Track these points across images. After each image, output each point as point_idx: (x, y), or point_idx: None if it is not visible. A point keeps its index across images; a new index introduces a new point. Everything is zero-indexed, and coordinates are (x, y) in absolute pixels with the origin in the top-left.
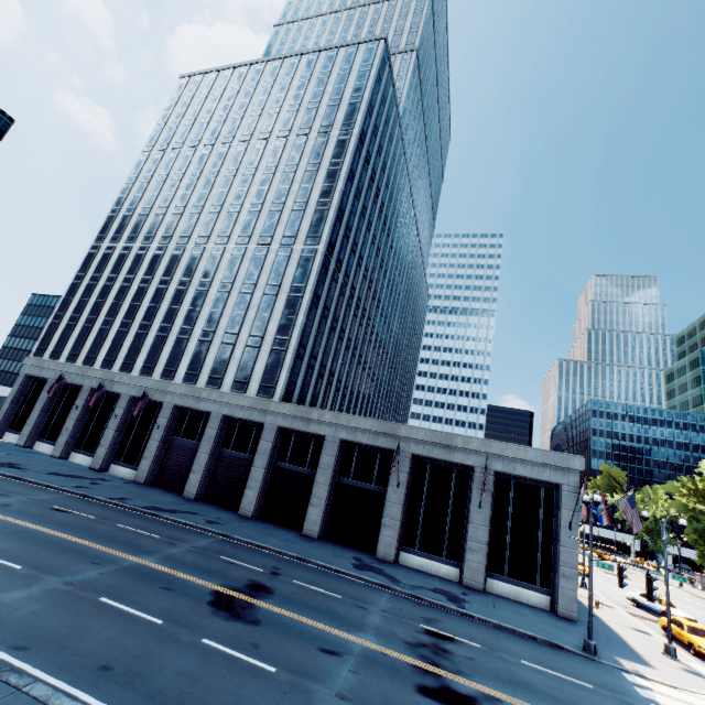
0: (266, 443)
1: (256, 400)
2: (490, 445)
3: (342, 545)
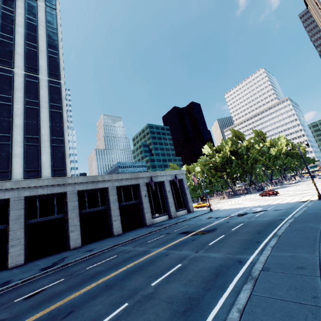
0: (73, 202)
1: (54, 179)
2: (166, 172)
3: (131, 230)
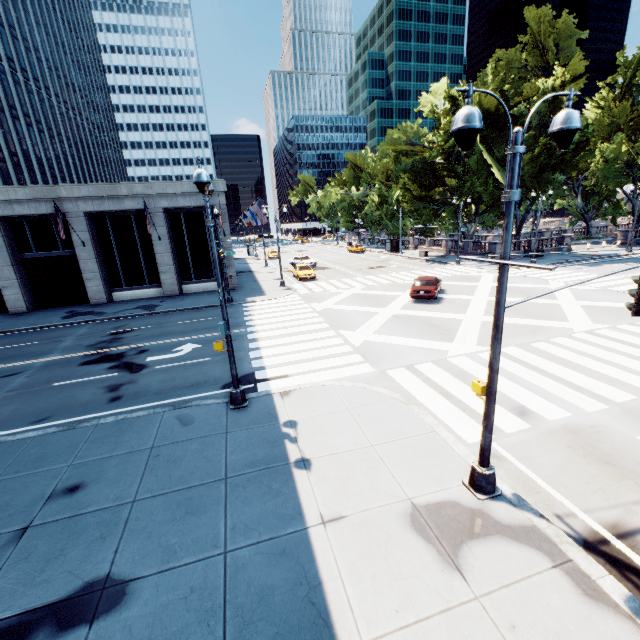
0: None
1: None
2: (152, 187)
3: (58, 308)
